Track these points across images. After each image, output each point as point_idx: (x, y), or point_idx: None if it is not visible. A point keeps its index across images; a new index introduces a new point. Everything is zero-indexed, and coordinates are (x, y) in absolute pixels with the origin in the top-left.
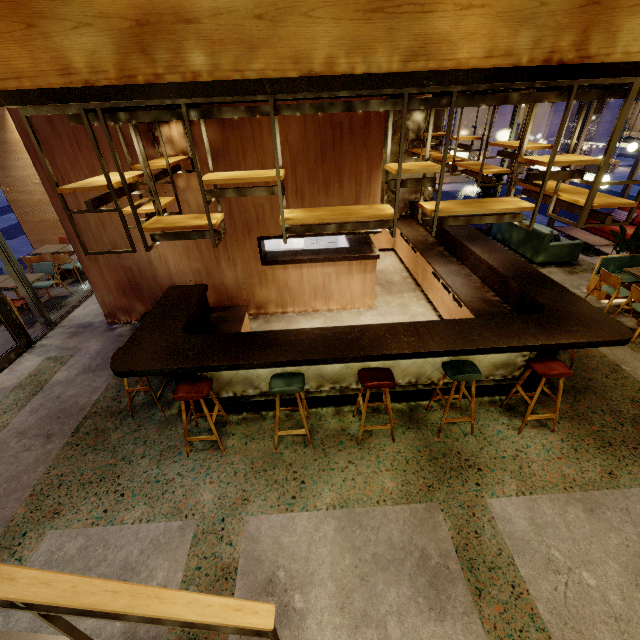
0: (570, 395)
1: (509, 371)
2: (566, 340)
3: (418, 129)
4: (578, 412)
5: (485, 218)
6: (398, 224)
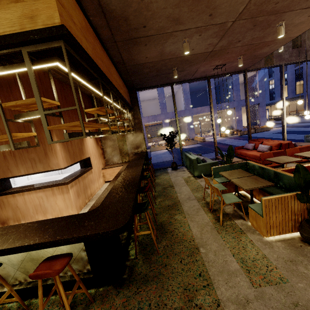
0: (136, 286)
1: (81, 265)
2: (61, 236)
3: (129, 120)
4: (126, 308)
5: (0, 147)
6: (124, 165)
